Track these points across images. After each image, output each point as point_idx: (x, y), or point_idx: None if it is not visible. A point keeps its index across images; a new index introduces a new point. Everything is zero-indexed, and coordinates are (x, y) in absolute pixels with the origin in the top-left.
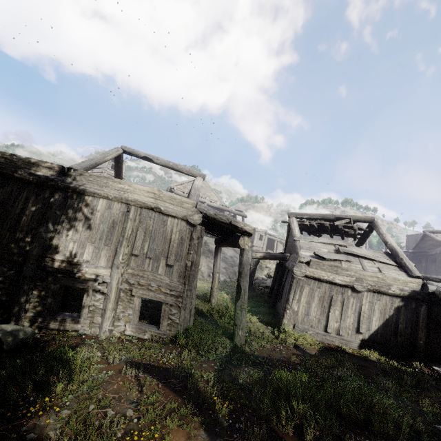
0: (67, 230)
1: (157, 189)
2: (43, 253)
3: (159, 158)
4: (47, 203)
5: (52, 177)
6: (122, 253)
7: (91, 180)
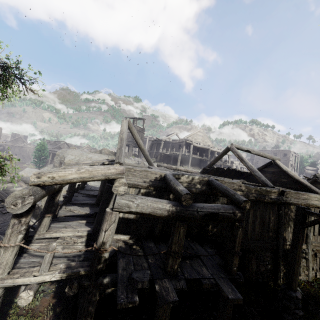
0: (288, 227)
1: (318, 194)
2: (283, 242)
3: (254, 150)
4: (278, 213)
5: (278, 198)
6: (311, 236)
7: (292, 196)
